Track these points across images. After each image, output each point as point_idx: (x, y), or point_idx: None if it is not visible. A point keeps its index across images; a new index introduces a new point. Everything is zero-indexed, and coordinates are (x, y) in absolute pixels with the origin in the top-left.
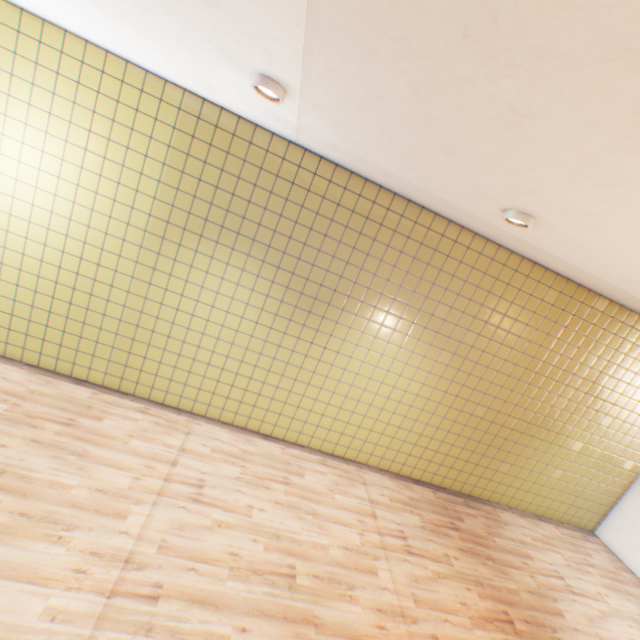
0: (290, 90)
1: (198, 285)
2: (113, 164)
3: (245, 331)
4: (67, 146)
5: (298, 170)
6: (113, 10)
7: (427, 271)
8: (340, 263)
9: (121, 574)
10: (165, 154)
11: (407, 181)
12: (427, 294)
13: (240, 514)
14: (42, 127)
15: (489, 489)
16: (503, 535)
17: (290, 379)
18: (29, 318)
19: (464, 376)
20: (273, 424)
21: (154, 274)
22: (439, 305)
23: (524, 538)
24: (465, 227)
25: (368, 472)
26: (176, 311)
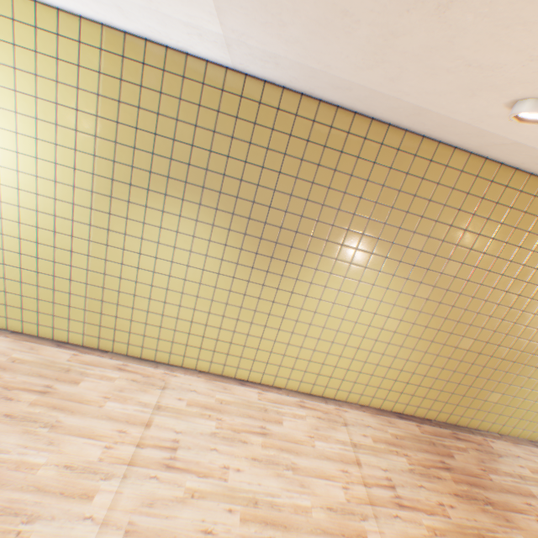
0: None
1: (154, 241)
2: (46, 124)
3: (208, 283)
4: None
5: (240, 101)
6: None
7: (398, 199)
8: (299, 201)
9: None
10: (95, 105)
11: (369, 89)
12: (400, 225)
13: (215, 479)
14: None
15: (477, 418)
16: (499, 470)
17: (260, 326)
18: (4, 290)
19: (446, 309)
20: (248, 370)
21: (109, 235)
22: (414, 235)
23: (522, 471)
24: (442, 141)
25: (348, 410)
26: (137, 270)
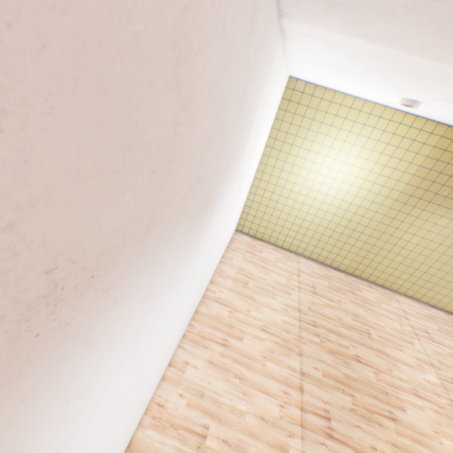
0: None
1: (416, 227)
2: (387, 168)
3: (437, 251)
4: (365, 162)
5: None
6: None
7: None
8: None
9: (434, 370)
10: (421, 161)
11: None
12: None
13: None
14: (355, 154)
15: None
16: None
17: None
18: (318, 239)
19: None
20: (437, 300)
21: (391, 221)
22: None
23: None
24: None
25: None
26: (397, 239)
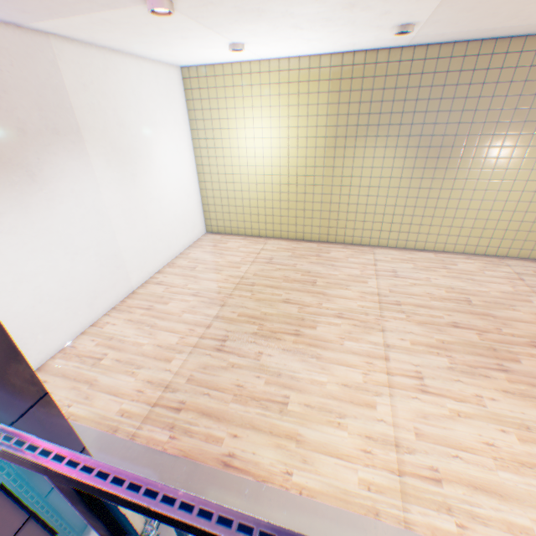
0: (417, 25)
1: (358, 169)
2: (302, 119)
3: (393, 187)
4: (279, 121)
5: (411, 65)
6: (315, 40)
7: None
8: (455, 115)
9: (378, 299)
10: (326, 99)
11: (507, 28)
12: None
13: (423, 282)
14: (267, 117)
15: None
16: None
17: (430, 210)
18: (279, 216)
19: None
20: (423, 243)
21: (333, 171)
22: None
23: None
24: None
25: (508, 261)
26: (349, 189)
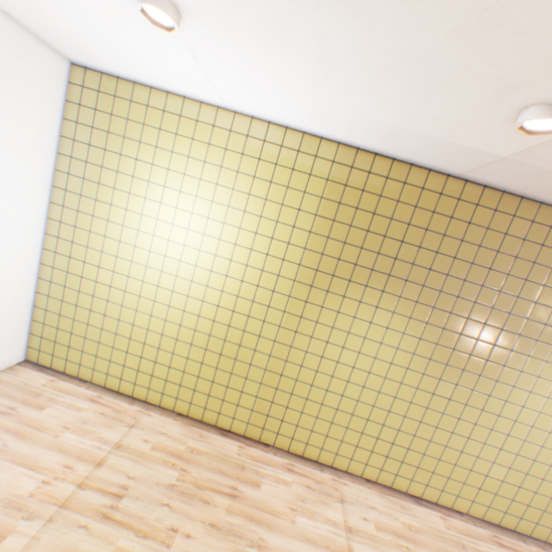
0: None
1: (343, 330)
2: (267, 221)
3: (392, 377)
4: (228, 210)
5: (456, 202)
6: (344, 74)
7: None
8: (507, 297)
9: None
10: (316, 205)
11: None
12: None
13: None
14: (208, 197)
15: None
16: None
17: (444, 431)
18: (183, 369)
19: None
20: (423, 483)
21: (299, 321)
22: None
23: None
24: None
25: None
26: (319, 358)
